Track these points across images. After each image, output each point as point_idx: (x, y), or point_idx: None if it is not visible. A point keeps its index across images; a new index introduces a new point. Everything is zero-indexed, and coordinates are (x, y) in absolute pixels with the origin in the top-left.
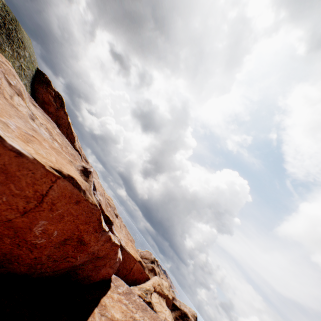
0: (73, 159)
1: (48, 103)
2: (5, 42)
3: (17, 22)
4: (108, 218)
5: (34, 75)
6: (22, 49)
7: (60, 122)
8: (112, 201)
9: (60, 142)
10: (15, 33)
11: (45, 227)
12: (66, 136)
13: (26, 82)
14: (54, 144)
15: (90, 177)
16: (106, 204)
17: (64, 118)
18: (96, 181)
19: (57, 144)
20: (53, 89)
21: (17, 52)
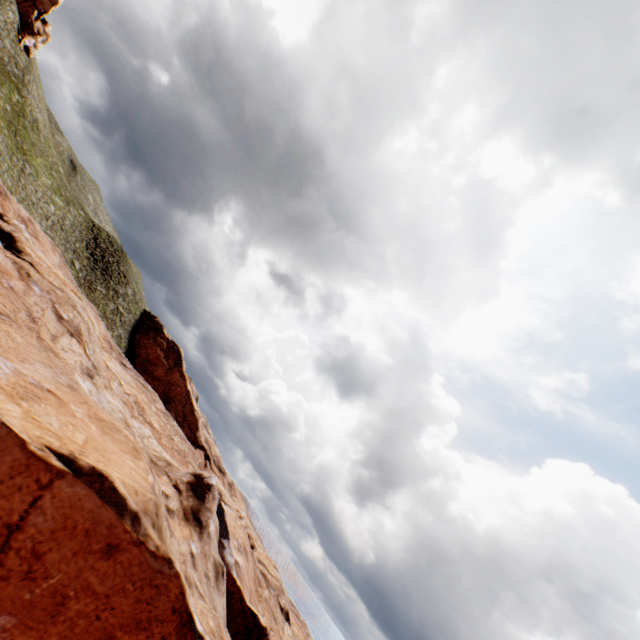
0: (181, 461)
1: (155, 361)
2: (98, 279)
3: (123, 253)
4: (256, 622)
5: (137, 320)
6: (123, 286)
7: (172, 392)
8: (275, 569)
9: (160, 428)
10: (116, 266)
11: (9, 639)
12: (181, 420)
13: (122, 331)
14: (128, 422)
15: (207, 499)
16: (257, 579)
17: (180, 384)
18: (229, 513)
19: (151, 430)
20: (166, 337)
21: (114, 291)
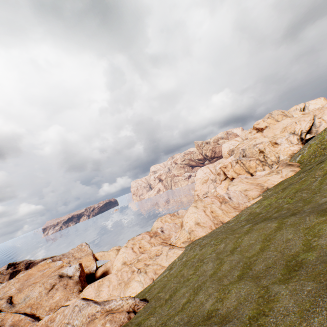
0: None
1: None
2: None
3: None
4: None
5: None
6: None
7: None
8: None
9: None
10: None
11: None
12: None
13: None
14: None
15: None
16: None
17: None
18: None
19: None
20: None
21: None
